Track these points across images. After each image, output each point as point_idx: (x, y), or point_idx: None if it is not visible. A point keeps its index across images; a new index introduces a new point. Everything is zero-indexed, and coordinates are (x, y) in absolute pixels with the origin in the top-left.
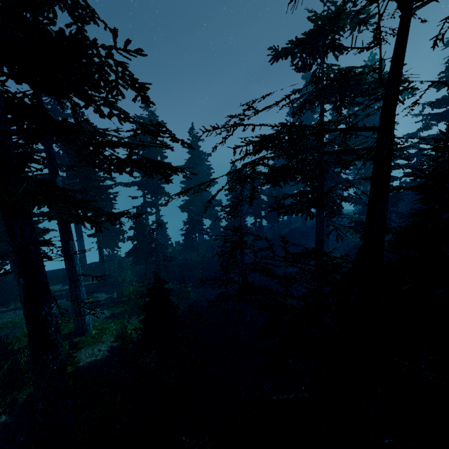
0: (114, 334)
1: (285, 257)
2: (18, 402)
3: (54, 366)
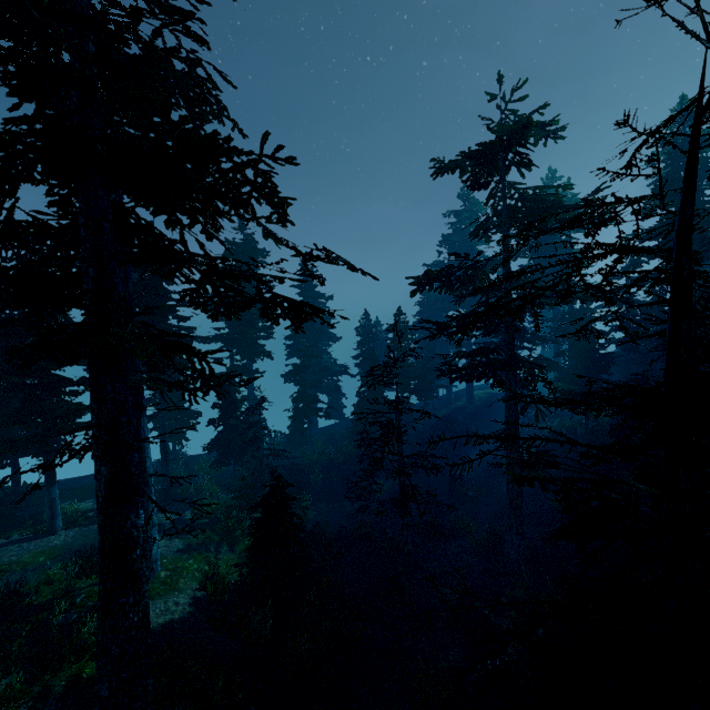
0: (197, 578)
1: (555, 400)
2: (53, 692)
3: (134, 616)
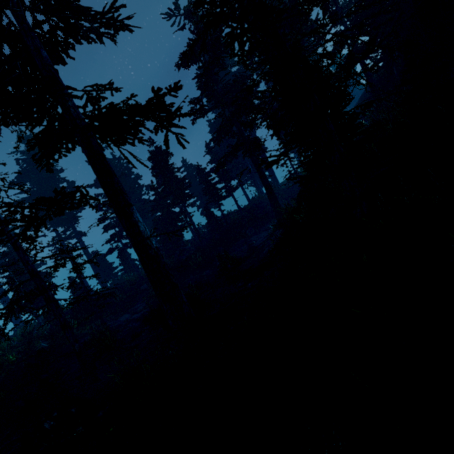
0: None
1: None
2: None
3: None
